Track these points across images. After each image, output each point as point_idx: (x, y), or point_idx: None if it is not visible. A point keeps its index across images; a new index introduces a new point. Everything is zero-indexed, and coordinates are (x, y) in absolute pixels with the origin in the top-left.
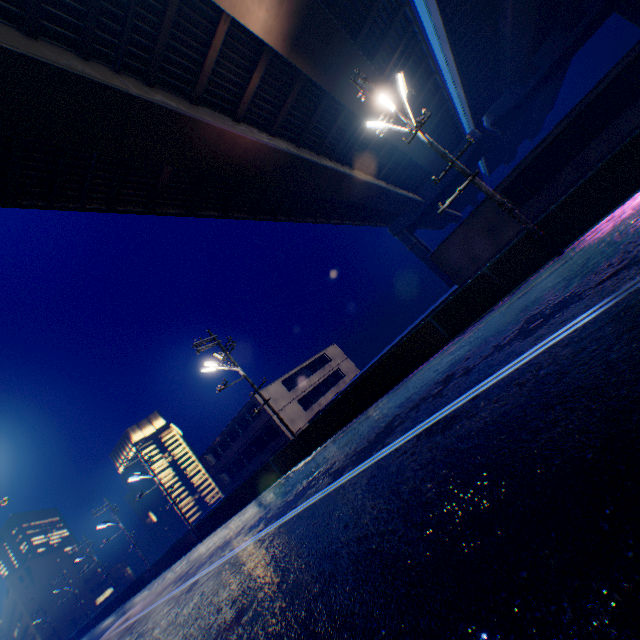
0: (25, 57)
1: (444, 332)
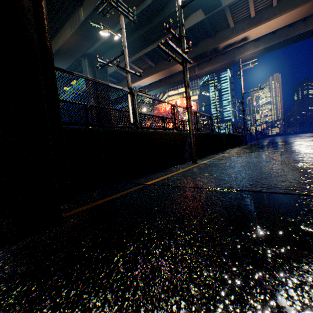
0: (284, 40)
1: None
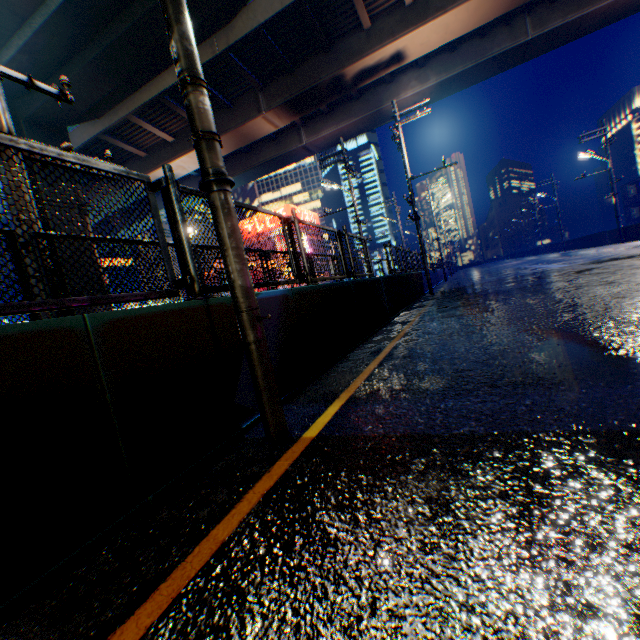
0: (475, 66)
1: None
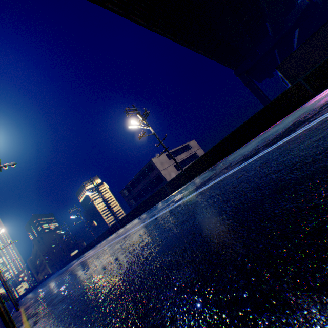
0: None
1: (310, 90)
